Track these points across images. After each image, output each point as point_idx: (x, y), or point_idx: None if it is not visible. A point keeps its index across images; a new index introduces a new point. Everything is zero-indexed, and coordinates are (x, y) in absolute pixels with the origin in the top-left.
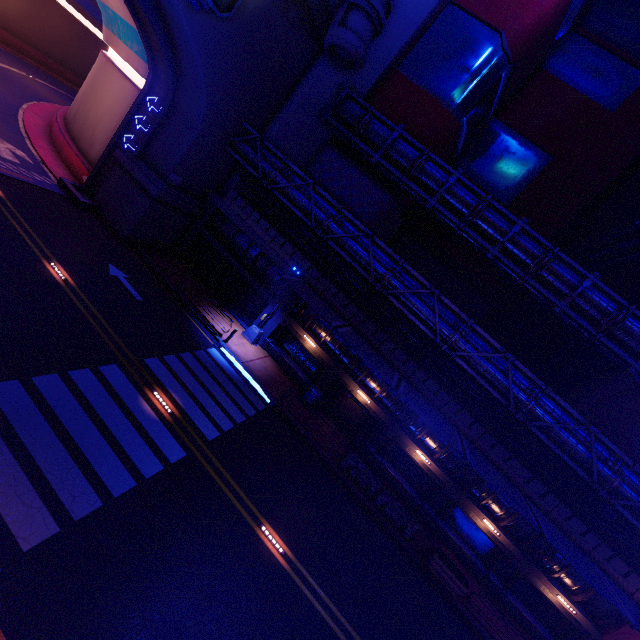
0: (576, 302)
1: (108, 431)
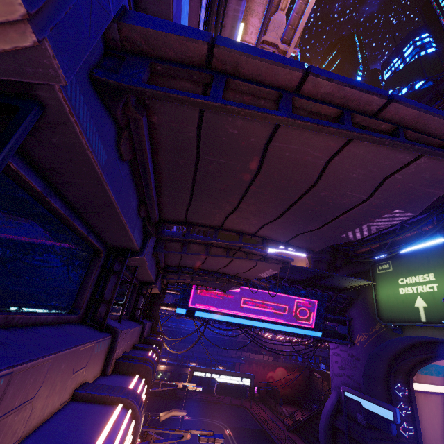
0: None
1: None
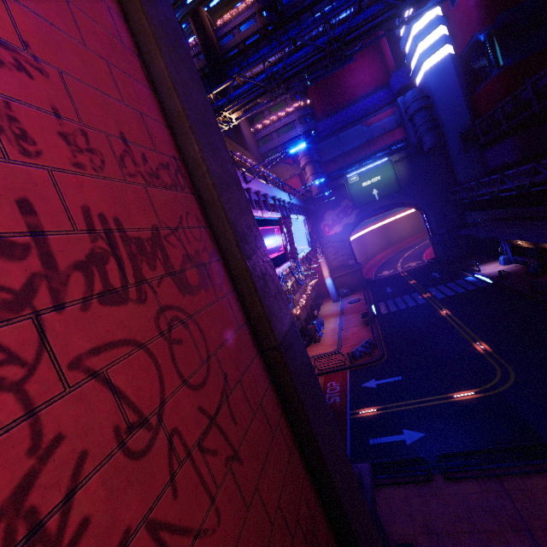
0: None
1: (405, 302)
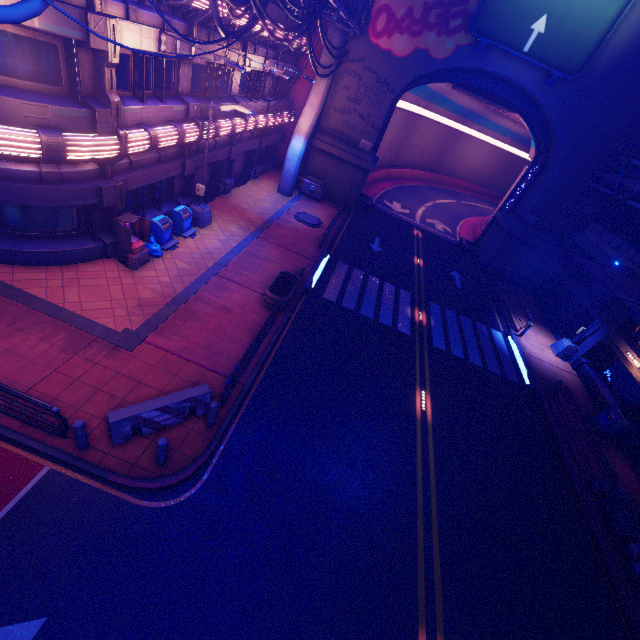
0: None
1: (380, 302)
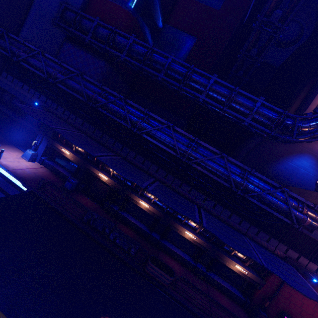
0: (211, 94)
1: None
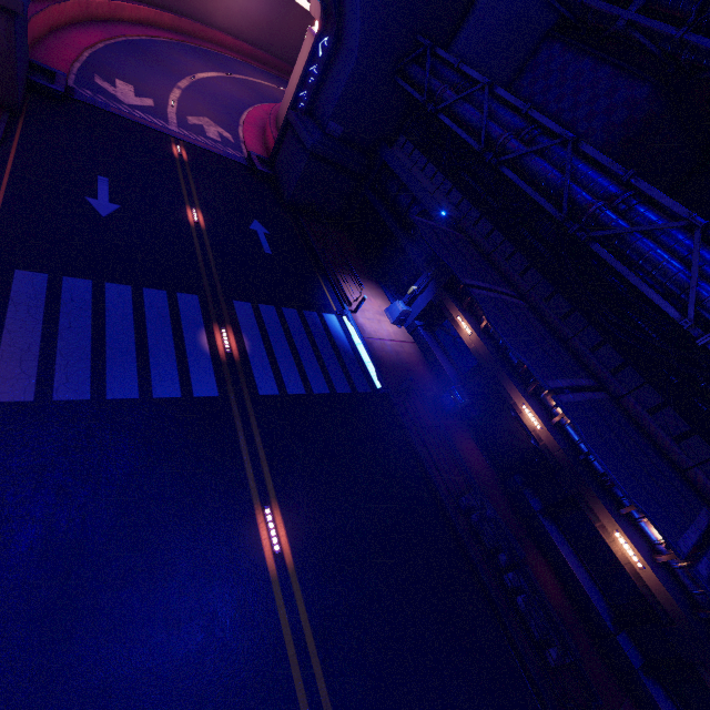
0: None
1: (145, 344)
